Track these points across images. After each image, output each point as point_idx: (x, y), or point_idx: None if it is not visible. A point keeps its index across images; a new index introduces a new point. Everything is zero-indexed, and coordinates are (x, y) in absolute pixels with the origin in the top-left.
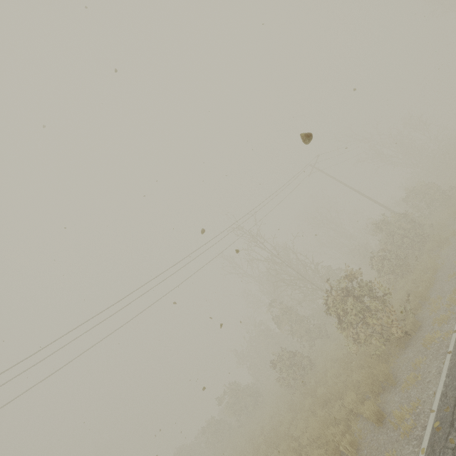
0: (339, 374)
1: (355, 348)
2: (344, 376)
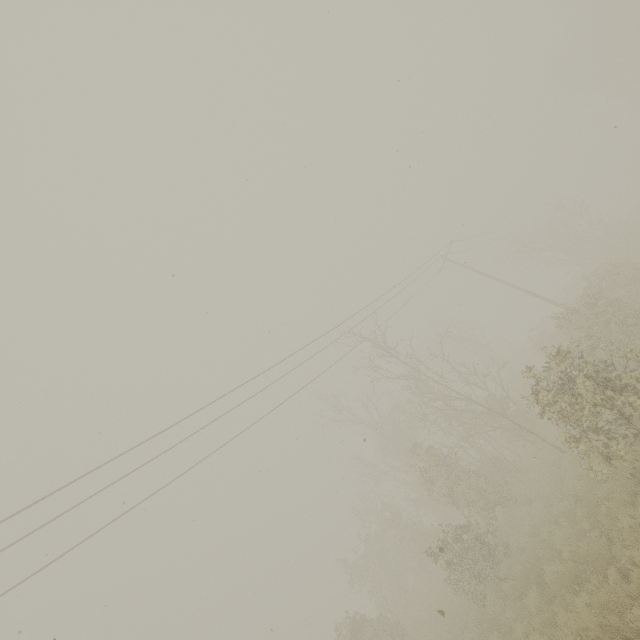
0: (578, 536)
1: (607, 469)
2: (594, 532)
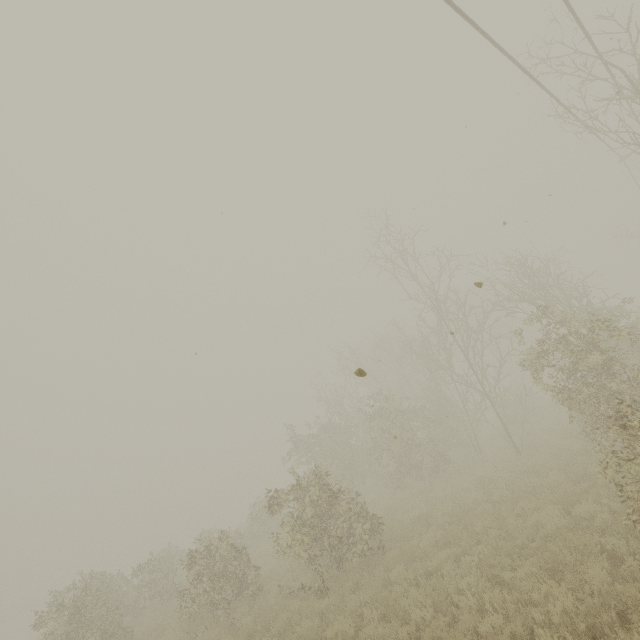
0: None
1: None
2: None
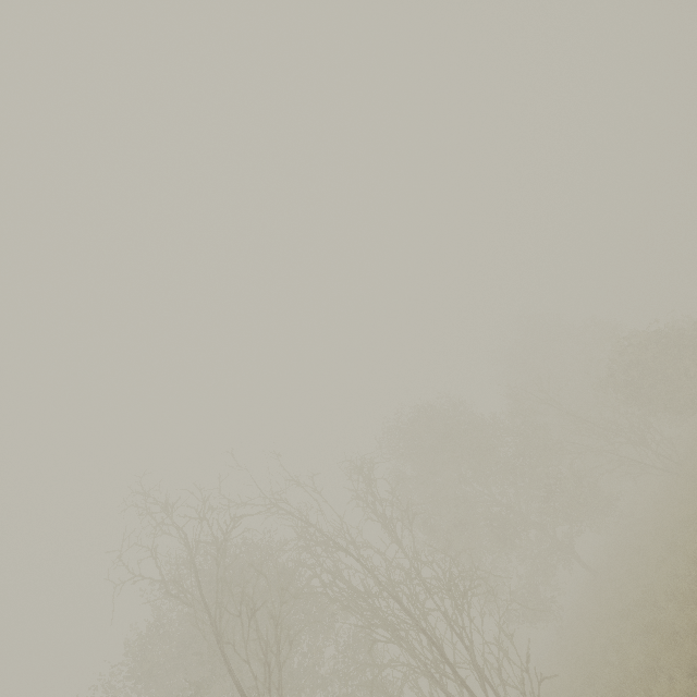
0: None
1: None
2: None
